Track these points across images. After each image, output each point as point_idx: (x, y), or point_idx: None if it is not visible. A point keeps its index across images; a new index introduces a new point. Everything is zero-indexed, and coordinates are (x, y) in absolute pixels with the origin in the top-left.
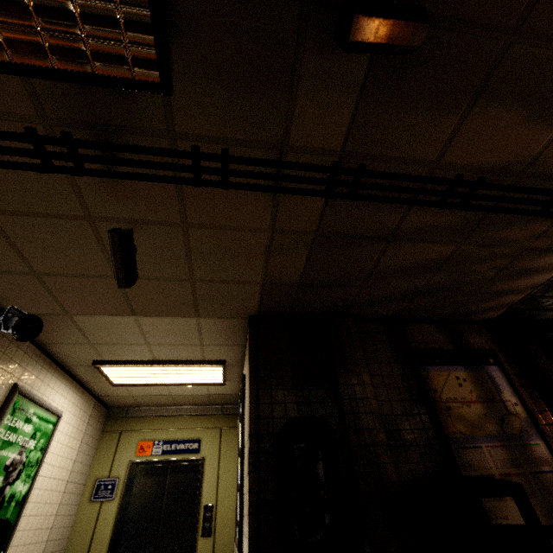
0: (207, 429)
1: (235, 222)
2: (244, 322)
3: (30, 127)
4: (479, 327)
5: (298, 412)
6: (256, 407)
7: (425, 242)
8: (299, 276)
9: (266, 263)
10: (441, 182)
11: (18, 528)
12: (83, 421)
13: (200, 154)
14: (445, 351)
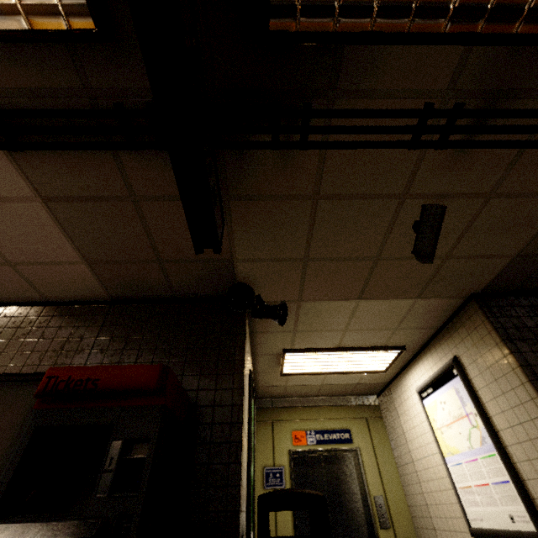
0: (353, 420)
1: None
2: (458, 302)
3: (429, 103)
4: None
5: None
6: None
7: None
8: None
9: None
10: None
11: None
12: None
13: None
14: None
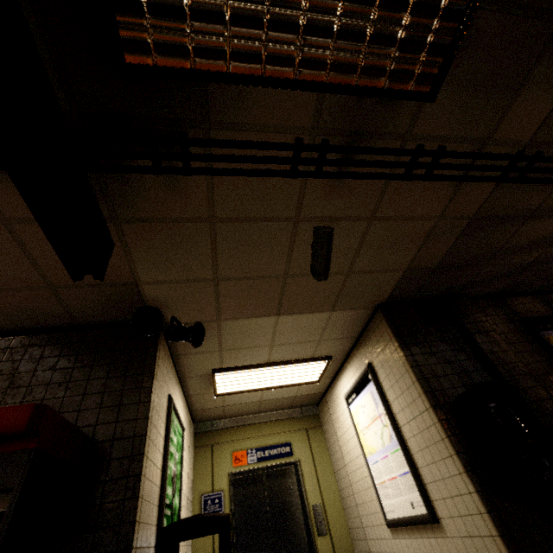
0: (294, 432)
1: (414, 212)
2: (368, 312)
3: (299, 138)
4: None
5: (461, 382)
6: (425, 381)
7: None
8: (438, 260)
9: (419, 249)
10: None
11: None
12: (187, 436)
13: (426, 151)
14: (551, 317)
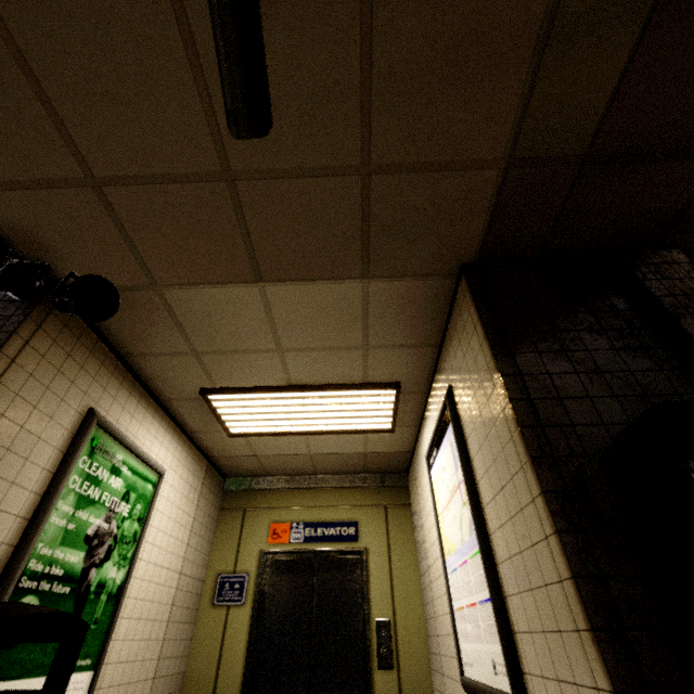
0: (365, 508)
1: None
2: (446, 286)
3: None
4: None
5: (627, 414)
6: (527, 406)
7: None
8: (591, 131)
9: (528, 89)
10: None
11: (115, 636)
12: (194, 489)
13: None
14: None
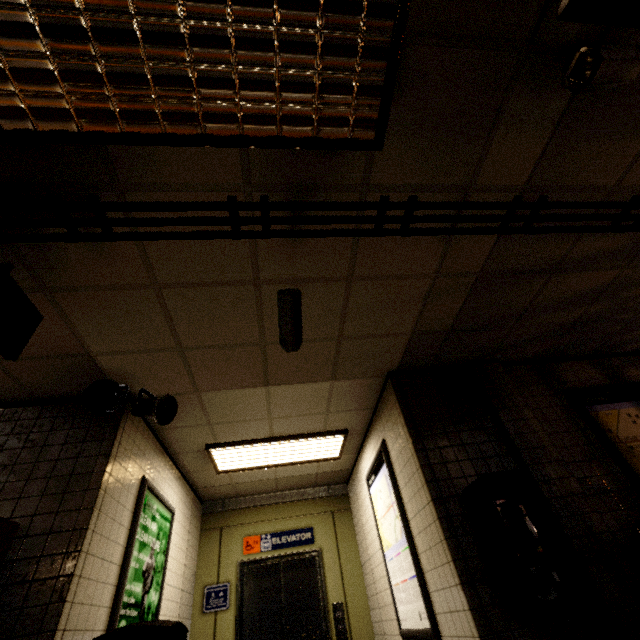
0: (317, 515)
1: (401, 270)
2: (379, 381)
3: (231, 195)
4: (632, 359)
5: (475, 469)
6: (429, 469)
7: (588, 270)
8: (451, 322)
9: (421, 310)
10: (620, 206)
11: None
12: (187, 518)
13: (391, 203)
14: (606, 387)
